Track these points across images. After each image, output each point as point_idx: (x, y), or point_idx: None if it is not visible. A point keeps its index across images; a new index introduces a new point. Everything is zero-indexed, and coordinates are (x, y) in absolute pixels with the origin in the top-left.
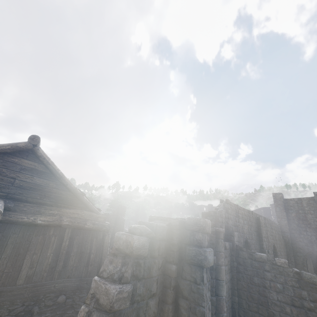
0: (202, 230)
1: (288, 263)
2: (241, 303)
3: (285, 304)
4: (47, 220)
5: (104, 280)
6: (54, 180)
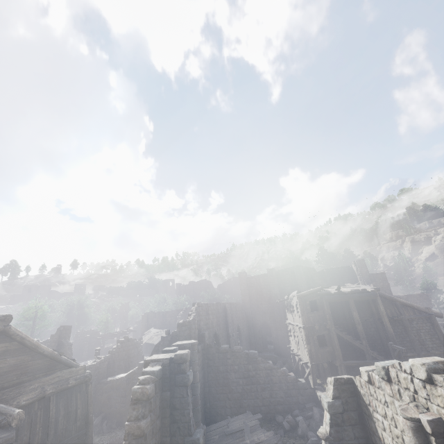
0: (186, 361)
1: (249, 336)
2: (211, 391)
3: (239, 379)
4: (31, 397)
5: (133, 422)
6: (28, 352)
